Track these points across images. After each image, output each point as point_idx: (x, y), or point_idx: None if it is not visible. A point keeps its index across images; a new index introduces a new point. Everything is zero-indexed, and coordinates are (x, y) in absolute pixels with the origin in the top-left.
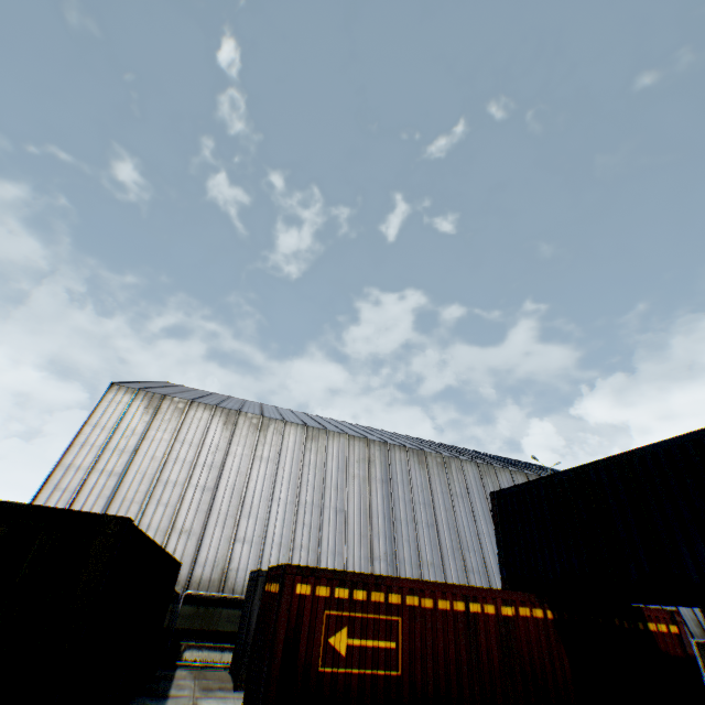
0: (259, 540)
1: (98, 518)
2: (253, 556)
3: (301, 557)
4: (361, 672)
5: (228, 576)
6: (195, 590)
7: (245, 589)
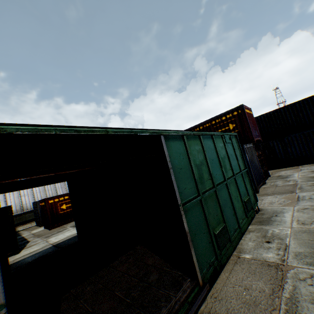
0: (31, 193)
1: (6, 207)
2: (31, 198)
3: (50, 193)
4: (71, 210)
5: (24, 207)
6: (14, 214)
7: (32, 208)
